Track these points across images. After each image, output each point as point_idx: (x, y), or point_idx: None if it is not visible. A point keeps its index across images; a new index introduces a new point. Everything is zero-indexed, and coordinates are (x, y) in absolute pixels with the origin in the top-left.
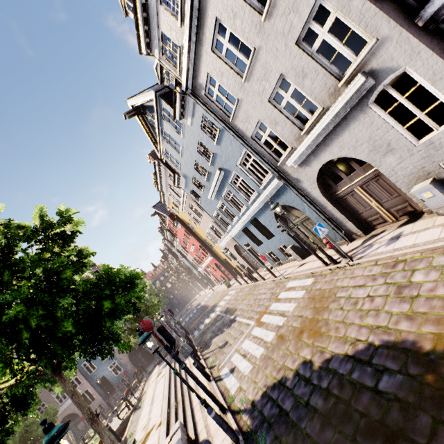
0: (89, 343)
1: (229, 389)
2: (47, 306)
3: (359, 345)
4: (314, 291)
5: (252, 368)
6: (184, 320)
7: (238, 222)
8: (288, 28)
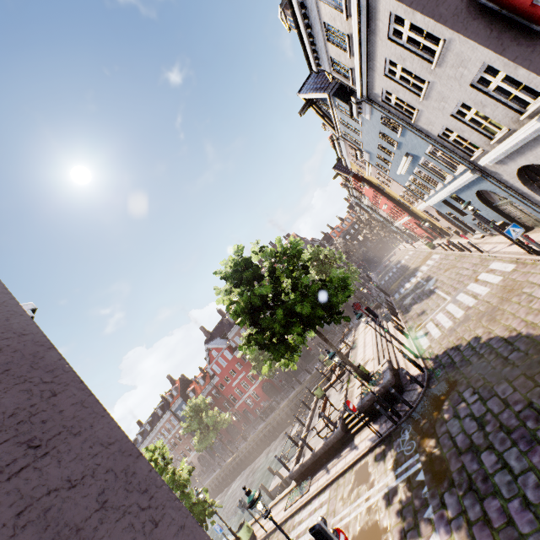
0: (327, 316)
1: (422, 346)
2: (309, 304)
3: (513, 333)
4: (508, 281)
5: (440, 335)
6: (382, 278)
7: (435, 197)
8: (459, 76)
